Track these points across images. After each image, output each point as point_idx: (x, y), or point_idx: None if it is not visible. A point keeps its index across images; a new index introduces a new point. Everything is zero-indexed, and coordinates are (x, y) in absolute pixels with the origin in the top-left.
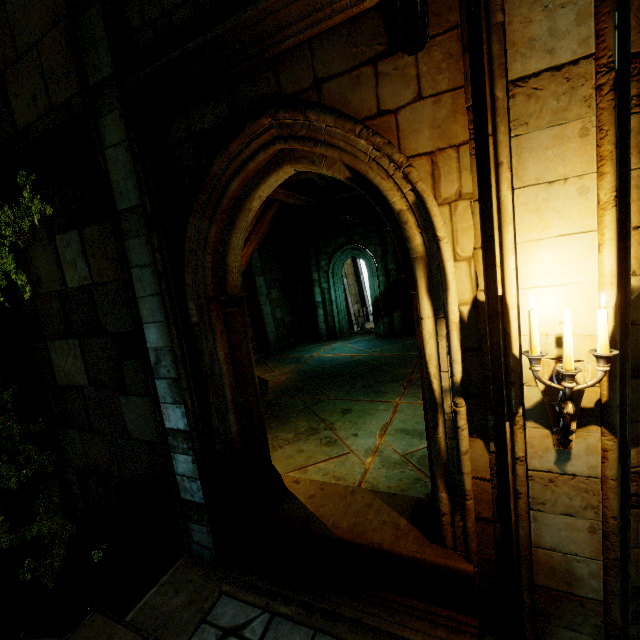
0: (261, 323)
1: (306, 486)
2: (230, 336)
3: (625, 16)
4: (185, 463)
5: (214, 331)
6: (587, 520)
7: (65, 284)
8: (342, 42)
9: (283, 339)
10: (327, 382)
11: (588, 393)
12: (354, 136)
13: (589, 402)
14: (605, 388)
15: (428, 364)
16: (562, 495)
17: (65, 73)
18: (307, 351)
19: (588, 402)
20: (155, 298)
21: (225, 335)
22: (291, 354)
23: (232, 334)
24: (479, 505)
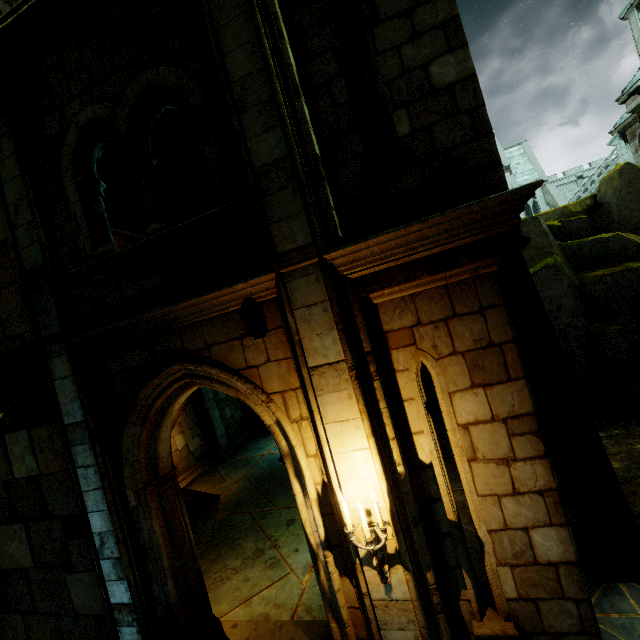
0: (210, 428)
1: (242, 629)
2: (164, 510)
3: (358, 335)
4: (131, 635)
5: (150, 511)
6: (412, 631)
7: (12, 475)
8: (220, 326)
9: (235, 438)
10: (275, 487)
11: (390, 544)
12: (234, 380)
13: (392, 549)
14: (396, 541)
15: (305, 526)
16: (394, 615)
17: (19, 316)
18: (259, 449)
19: (391, 550)
20: (98, 491)
21: (160, 509)
22: (243, 455)
23: (166, 507)
24: (357, 628)
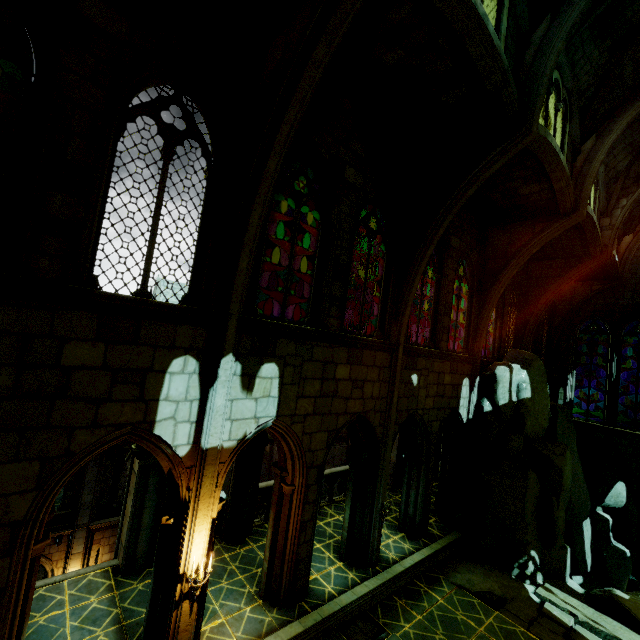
0: None
1: None
2: None
3: (88, 543)
4: None
5: None
6: None
7: None
8: None
9: None
10: None
11: None
12: (43, 558)
13: None
14: None
15: None
16: None
17: None
18: None
19: None
20: None
21: None
22: None
23: None
24: None
